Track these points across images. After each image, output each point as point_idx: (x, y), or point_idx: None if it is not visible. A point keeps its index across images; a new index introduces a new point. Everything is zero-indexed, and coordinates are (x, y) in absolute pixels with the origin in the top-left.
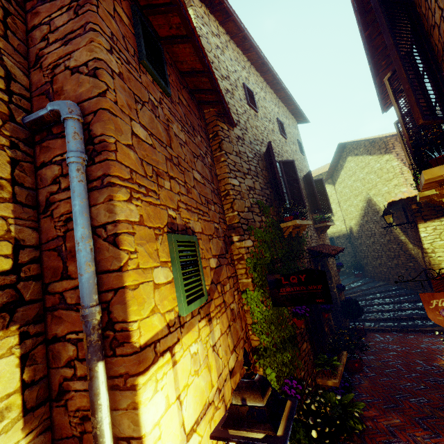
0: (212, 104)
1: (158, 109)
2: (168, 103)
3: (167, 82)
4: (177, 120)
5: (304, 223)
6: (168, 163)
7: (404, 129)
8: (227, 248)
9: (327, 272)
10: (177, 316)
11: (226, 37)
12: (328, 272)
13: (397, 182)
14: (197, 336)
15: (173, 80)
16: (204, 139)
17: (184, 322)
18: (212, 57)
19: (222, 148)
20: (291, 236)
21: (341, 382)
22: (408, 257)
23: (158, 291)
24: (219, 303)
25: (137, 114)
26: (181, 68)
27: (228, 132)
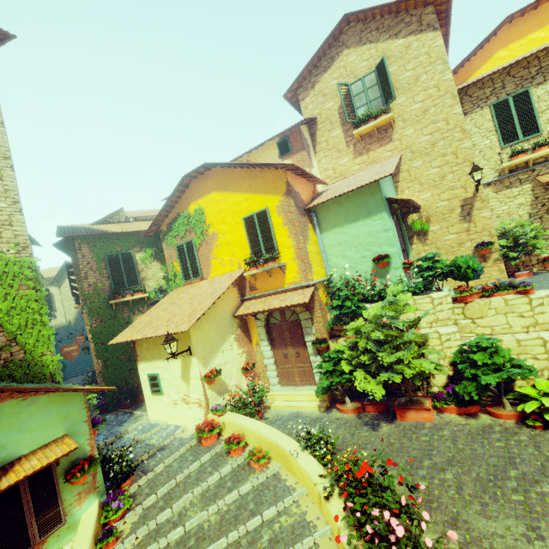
0: None
1: None
2: None
3: None
4: None
5: None
6: None
7: None
8: None
9: None
10: None
11: None
12: None
13: None
14: None
15: None
16: None
17: None
18: None
19: None
20: None
21: None
22: None
23: None
24: None
25: None
26: None
27: None
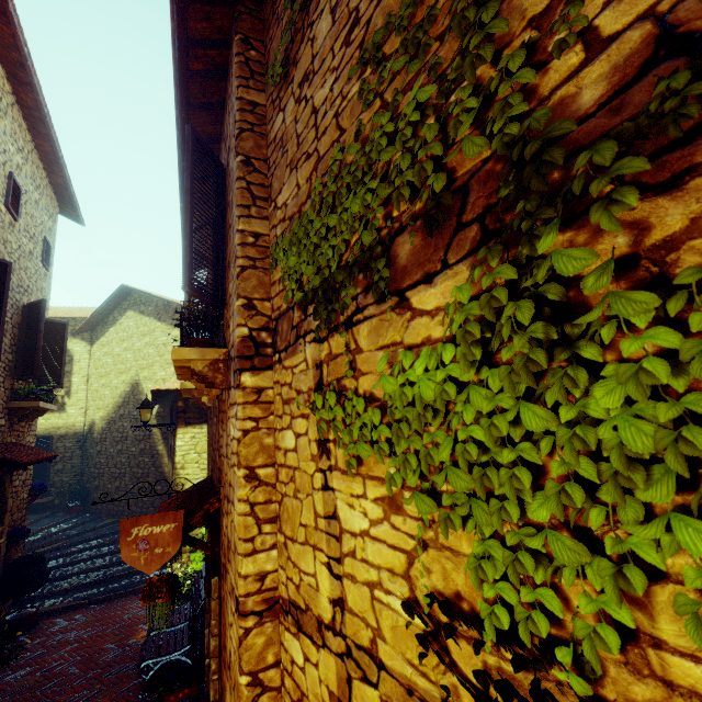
0: None
1: None
2: None
3: None
4: None
5: None
6: None
7: (187, 297)
8: None
9: None
10: None
11: None
12: (2, 501)
13: None
14: None
15: None
16: None
17: None
18: None
19: None
20: None
21: None
22: (160, 476)
23: None
24: None
25: None
26: None
27: None
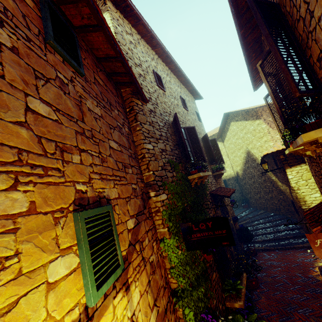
0: (127, 84)
1: (68, 86)
2: (82, 82)
3: (80, 63)
4: (92, 97)
5: (205, 174)
6: (79, 136)
7: (275, 101)
8: (145, 203)
9: (224, 209)
10: (84, 308)
11: (138, 36)
12: (225, 208)
13: (266, 139)
14: (111, 317)
15: (88, 63)
16: (121, 112)
17: (94, 311)
18: (127, 49)
19: (137, 119)
20: (196, 185)
21: (245, 302)
22: (279, 191)
23: (54, 292)
24: (138, 263)
25: (37, 90)
26: (97, 54)
27: (142, 106)
